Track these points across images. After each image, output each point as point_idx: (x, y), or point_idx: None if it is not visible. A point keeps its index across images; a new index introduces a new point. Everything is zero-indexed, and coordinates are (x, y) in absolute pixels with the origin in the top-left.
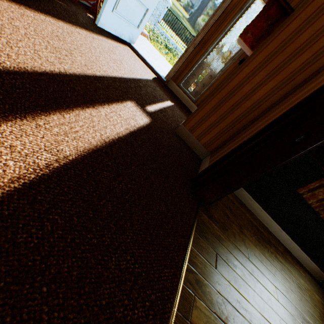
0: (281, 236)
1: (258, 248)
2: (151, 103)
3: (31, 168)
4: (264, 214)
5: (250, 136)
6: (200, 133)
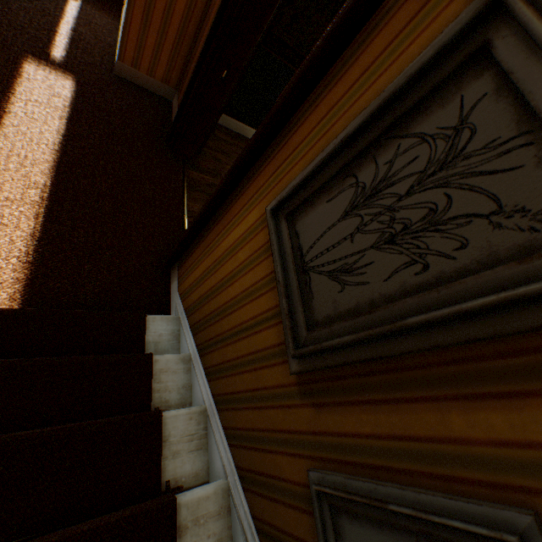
0: None
1: None
2: (50, 36)
3: (36, 206)
4: None
5: (192, 77)
6: (149, 67)
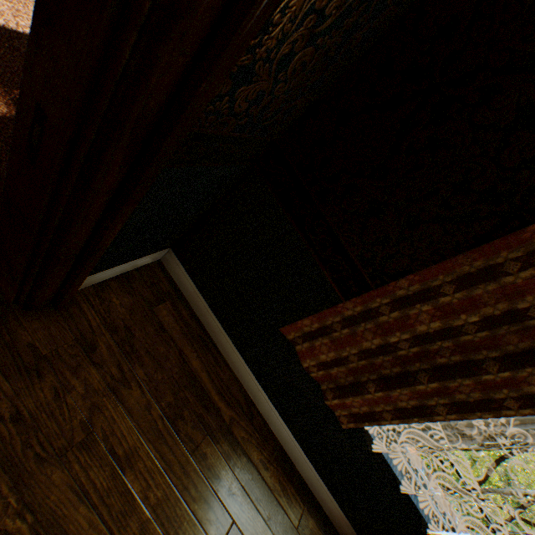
0: (278, 427)
1: (151, 438)
2: None
3: None
4: (247, 372)
5: None
6: None
